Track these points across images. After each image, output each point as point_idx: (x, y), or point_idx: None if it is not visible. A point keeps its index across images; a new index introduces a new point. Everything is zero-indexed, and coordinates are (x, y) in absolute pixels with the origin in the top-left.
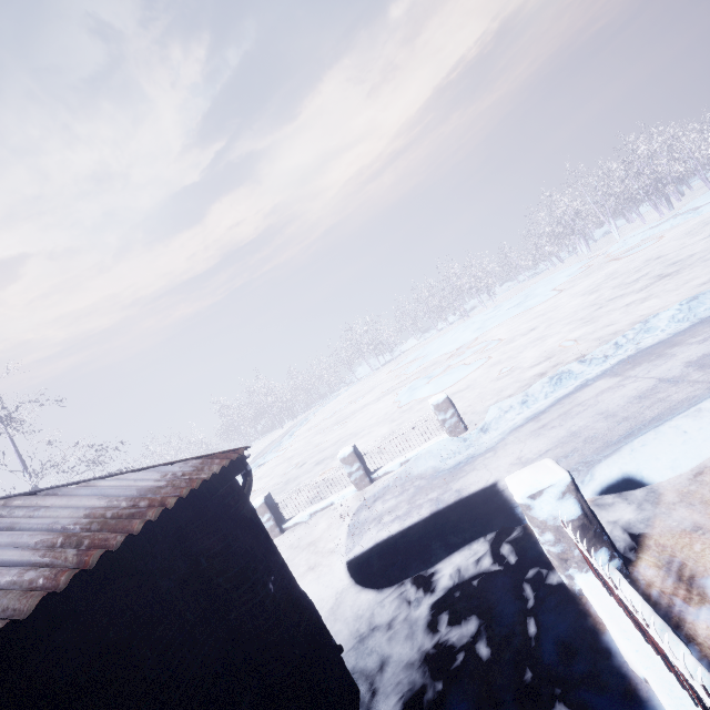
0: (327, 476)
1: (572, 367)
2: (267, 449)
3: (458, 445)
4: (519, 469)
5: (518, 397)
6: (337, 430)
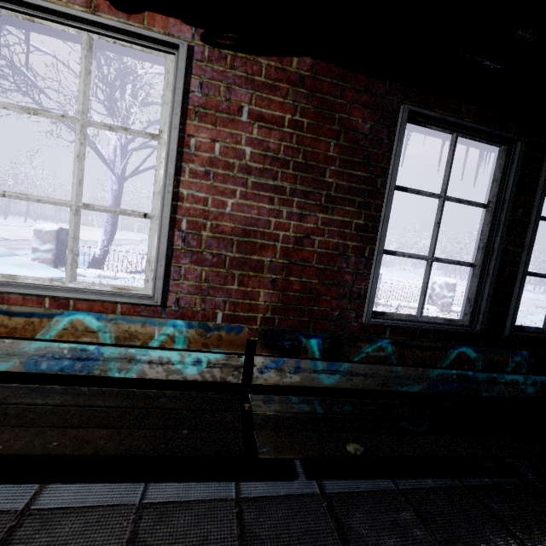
0: None
1: None
2: None
3: None
4: None
5: None
6: None
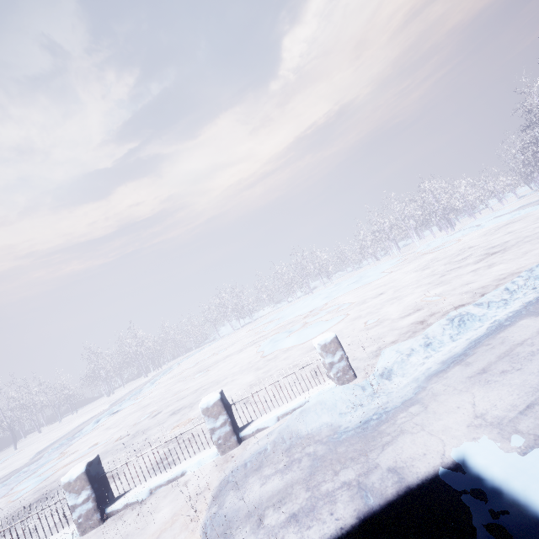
0: (182, 432)
1: (470, 310)
2: (127, 396)
3: (362, 394)
4: (497, 436)
5: (419, 339)
6: (199, 379)
